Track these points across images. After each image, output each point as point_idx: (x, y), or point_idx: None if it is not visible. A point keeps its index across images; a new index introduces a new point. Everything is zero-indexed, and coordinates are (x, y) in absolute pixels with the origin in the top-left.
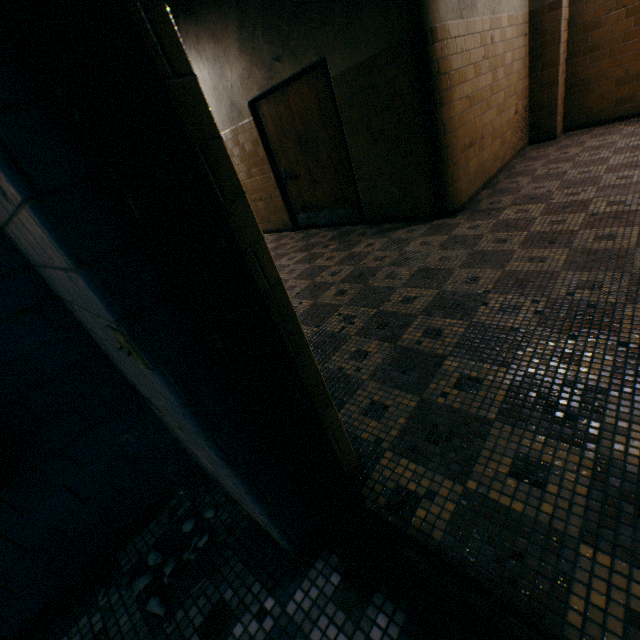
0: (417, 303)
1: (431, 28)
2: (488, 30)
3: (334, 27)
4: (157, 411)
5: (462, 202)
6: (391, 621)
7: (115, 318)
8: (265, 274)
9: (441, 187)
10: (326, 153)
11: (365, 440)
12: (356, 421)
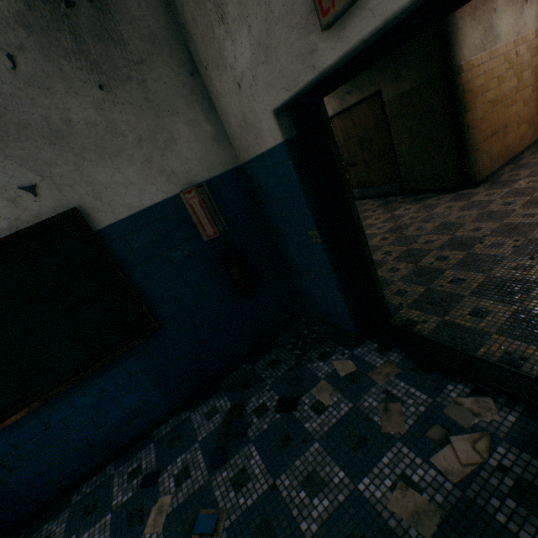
0: (434, 243)
1: (457, 66)
2: (512, 48)
3: (388, 72)
4: (298, 278)
5: (484, 176)
6: (399, 355)
7: (315, 227)
8: (355, 216)
9: (465, 167)
10: (377, 148)
11: (393, 304)
12: (389, 297)
